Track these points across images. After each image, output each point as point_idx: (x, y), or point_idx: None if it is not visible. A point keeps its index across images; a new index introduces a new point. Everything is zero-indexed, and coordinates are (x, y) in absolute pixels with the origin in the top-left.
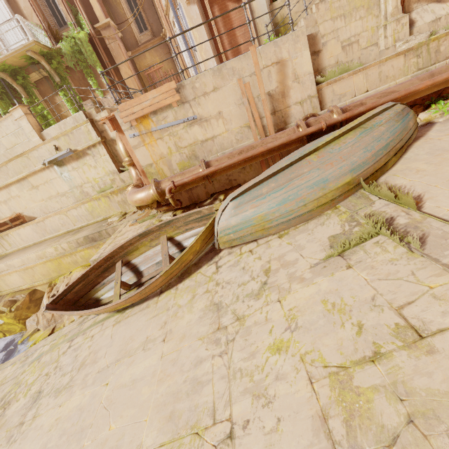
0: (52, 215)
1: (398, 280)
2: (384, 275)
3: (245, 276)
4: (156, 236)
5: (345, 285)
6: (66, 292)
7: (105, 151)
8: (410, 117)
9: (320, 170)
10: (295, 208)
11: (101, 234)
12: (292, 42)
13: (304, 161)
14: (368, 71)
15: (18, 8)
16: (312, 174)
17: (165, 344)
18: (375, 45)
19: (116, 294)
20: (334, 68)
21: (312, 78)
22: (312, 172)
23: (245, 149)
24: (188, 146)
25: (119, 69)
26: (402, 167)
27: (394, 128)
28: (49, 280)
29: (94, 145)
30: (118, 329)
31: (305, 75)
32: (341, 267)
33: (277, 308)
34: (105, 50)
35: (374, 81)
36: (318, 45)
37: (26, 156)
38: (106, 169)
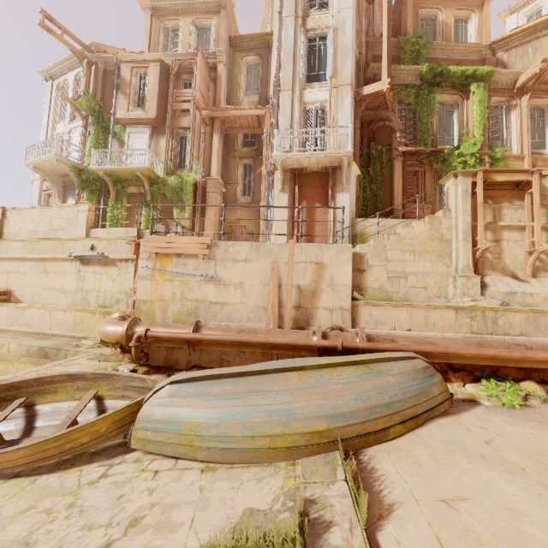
0: (39, 307)
1: None
2: None
3: (107, 514)
4: (87, 386)
5: None
6: None
7: (133, 270)
8: (435, 381)
9: (292, 397)
10: (238, 433)
11: (58, 353)
12: (336, 252)
13: (282, 374)
14: (413, 310)
15: (156, 145)
16: (280, 397)
17: None
18: (424, 289)
19: None
20: (376, 291)
21: (349, 291)
22: (282, 394)
23: (246, 330)
24: (194, 301)
25: (206, 212)
26: (405, 445)
27: (407, 385)
28: None
29: (127, 260)
30: None
31: (342, 285)
32: None
33: None
34: (203, 195)
35: (420, 322)
36: (364, 265)
37: (62, 242)
38: (123, 286)
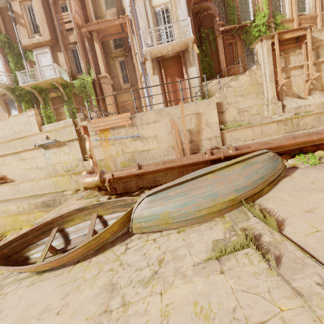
0: (27, 181)
1: (256, 295)
2: (247, 287)
3: (143, 262)
4: (90, 212)
5: (215, 290)
6: (4, 246)
7: (78, 145)
8: (279, 161)
9: (213, 186)
10: (192, 211)
11: (55, 202)
12: (206, 104)
13: (203, 177)
14: (254, 128)
15: (58, 60)
16: (207, 188)
17: (57, 317)
18: (258, 115)
19: (42, 256)
20: (232, 122)
21: (218, 126)
22: (207, 186)
23: (167, 161)
24: (130, 153)
25: (105, 100)
26: (273, 194)
27: (267, 166)
28: (2, 232)
29: (72, 140)
30: (29, 291)
31: (213, 123)
32: (216, 271)
33: (157, 300)
34: (100, 89)
35: (258, 134)
36: (223, 108)
37: (25, 139)
38: (75, 156)
